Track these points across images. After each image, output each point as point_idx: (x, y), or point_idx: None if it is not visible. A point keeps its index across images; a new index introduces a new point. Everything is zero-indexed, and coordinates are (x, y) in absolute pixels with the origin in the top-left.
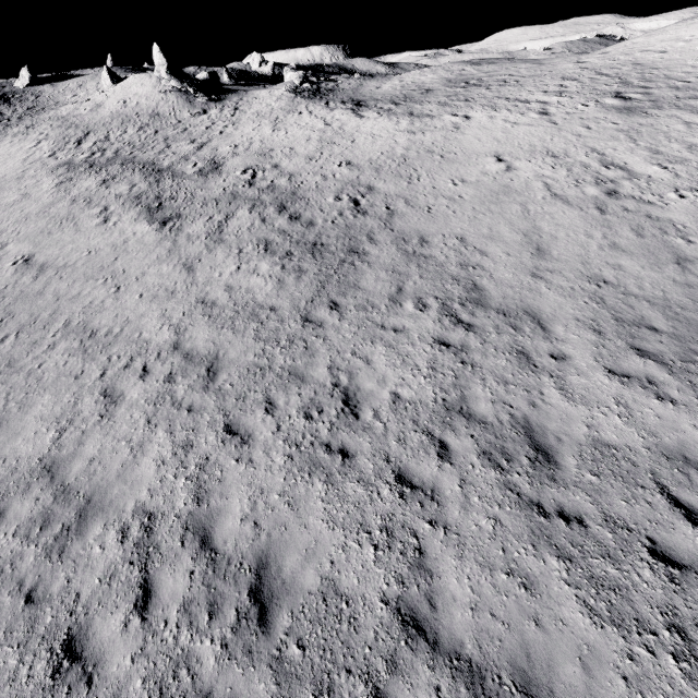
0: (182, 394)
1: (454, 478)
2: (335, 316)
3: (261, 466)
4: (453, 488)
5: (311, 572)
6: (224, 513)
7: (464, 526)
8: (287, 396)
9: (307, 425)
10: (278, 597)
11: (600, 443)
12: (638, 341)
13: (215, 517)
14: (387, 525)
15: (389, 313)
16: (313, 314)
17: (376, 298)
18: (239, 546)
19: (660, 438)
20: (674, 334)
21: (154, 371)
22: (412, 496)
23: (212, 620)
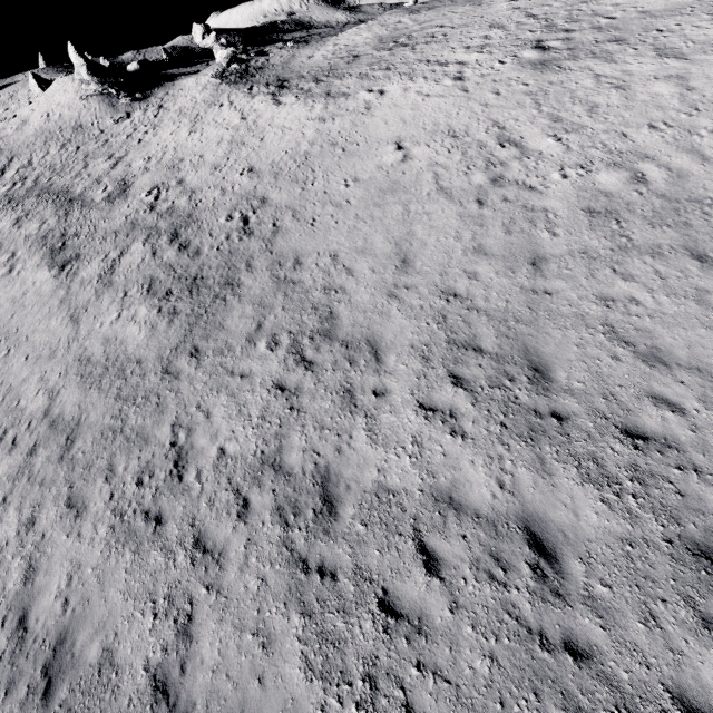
0: (39, 467)
1: (243, 538)
2: (192, 365)
3: (86, 539)
4: (238, 549)
5: (97, 644)
6: (43, 591)
7: (234, 588)
8: (128, 461)
9: (136, 492)
10: (64, 671)
11: (383, 488)
12: (459, 367)
13: (35, 596)
14: (172, 592)
15: (242, 356)
16: (173, 364)
17: (235, 339)
18: (47, 624)
19: (437, 479)
20: (496, 354)
21: (21, 443)
22: (201, 561)
23: (7, 696)
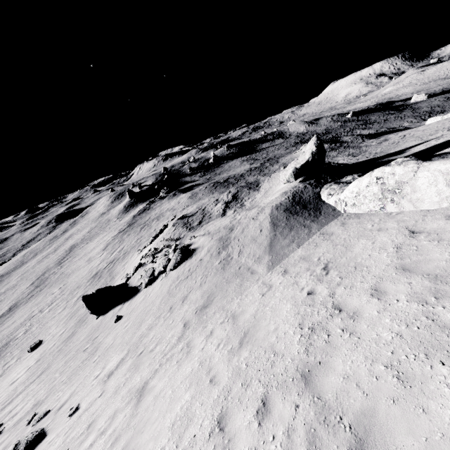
0: None
1: None
2: None
3: None
4: None
5: None
6: None
7: None
8: None
9: None
10: None
11: None
12: None
13: None
14: None
15: None
16: None
17: None
18: None
19: None
20: None
21: None
22: None
23: None
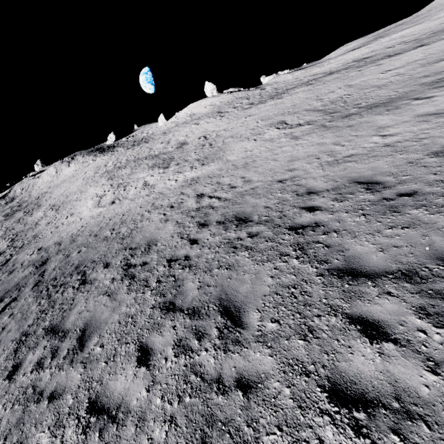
0: None
1: None
2: None
3: None
4: None
5: None
6: None
7: None
8: None
9: None
10: None
11: None
12: None
13: None
14: None
15: None
16: None
17: None
18: None
19: None
20: None
21: None
22: None
23: None
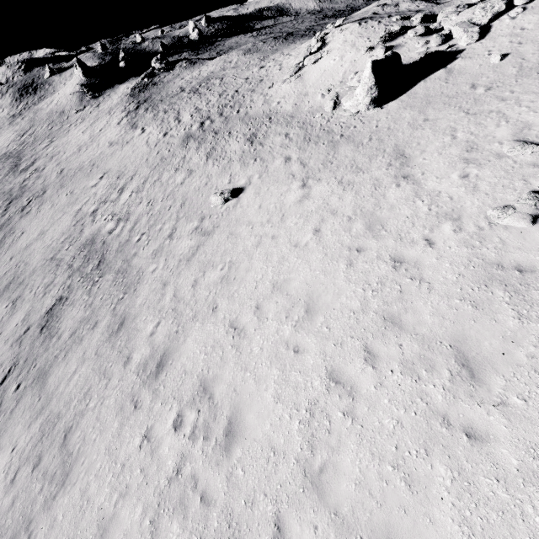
0: None
1: None
2: None
3: None
4: None
5: None
6: None
7: None
8: None
9: None
10: None
11: None
12: None
13: None
14: None
15: None
16: None
17: None
18: None
19: None
20: None
21: None
22: None
23: None
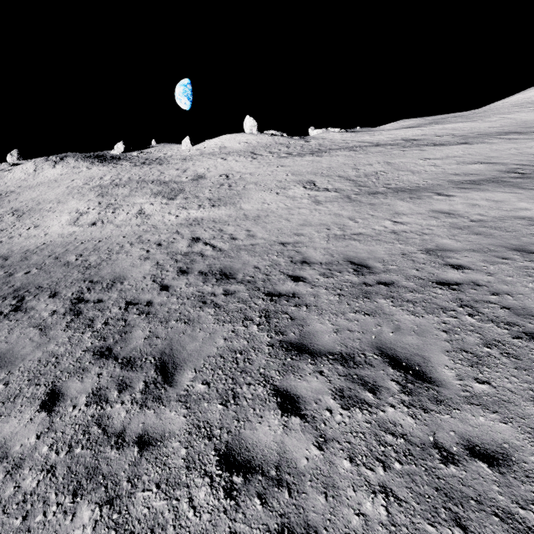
0: None
1: None
2: None
3: None
4: None
5: None
6: None
7: None
8: None
9: None
10: None
11: None
12: None
13: None
14: None
15: None
16: None
17: None
18: None
19: None
20: None
21: None
22: None
23: None
